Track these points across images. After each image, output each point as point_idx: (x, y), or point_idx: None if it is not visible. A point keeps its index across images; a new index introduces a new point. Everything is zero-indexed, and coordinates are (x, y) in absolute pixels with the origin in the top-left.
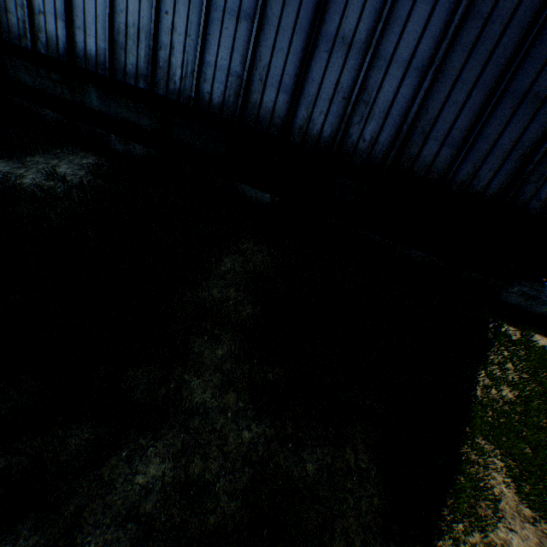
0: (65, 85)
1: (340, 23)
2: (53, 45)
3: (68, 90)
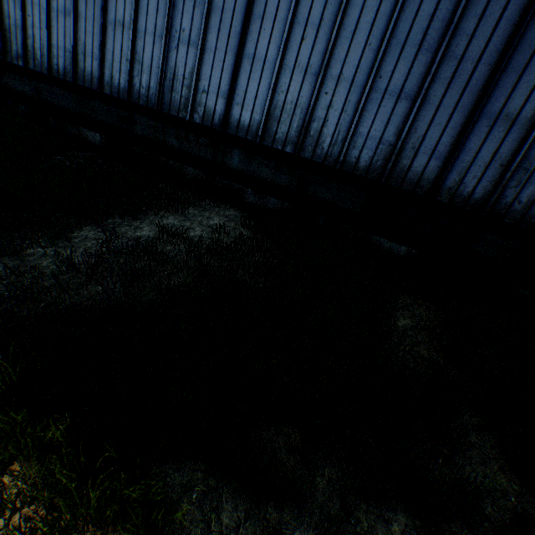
0: (210, 147)
1: (504, 103)
2: (208, 116)
3: (212, 151)
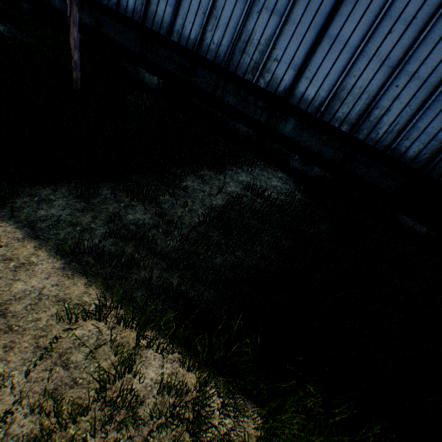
0: (266, 111)
1: None
2: (274, 83)
3: (267, 115)
